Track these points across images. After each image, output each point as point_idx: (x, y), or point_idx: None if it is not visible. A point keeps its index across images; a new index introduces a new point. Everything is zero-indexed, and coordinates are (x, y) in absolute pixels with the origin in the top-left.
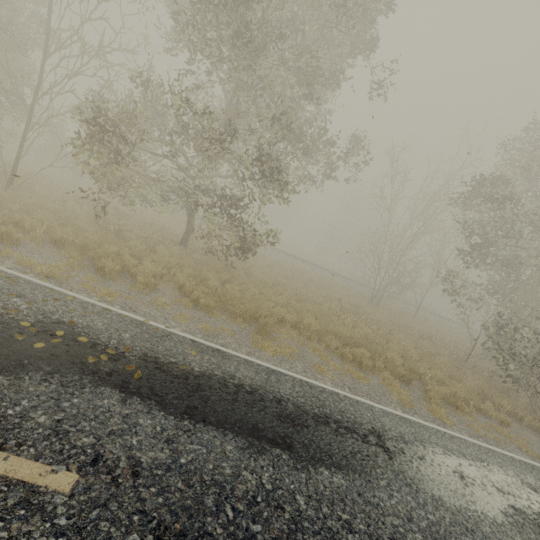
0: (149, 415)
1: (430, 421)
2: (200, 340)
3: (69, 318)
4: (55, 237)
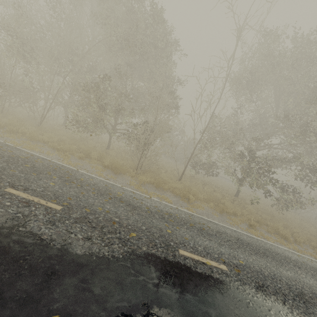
0: None
1: None
2: None
3: None
4: (251, 219)
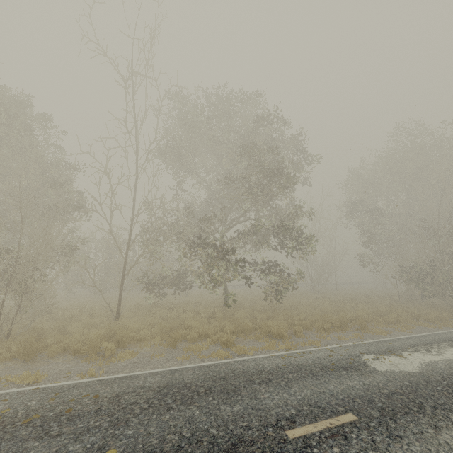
0: (450, 360)
1: (452, 329)
2: (374, 340)
3: (356, 353)
4: (230, 331)
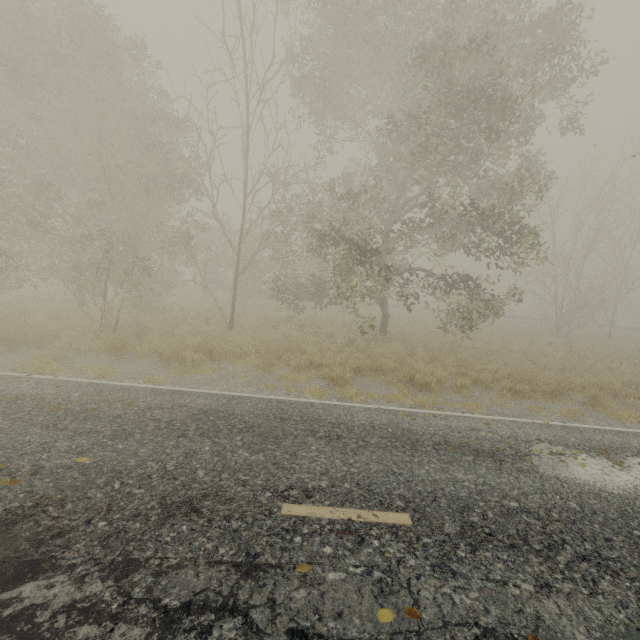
0: None
1: None
2: (594, 426)
3: (528, 437)
4: (353, 367)
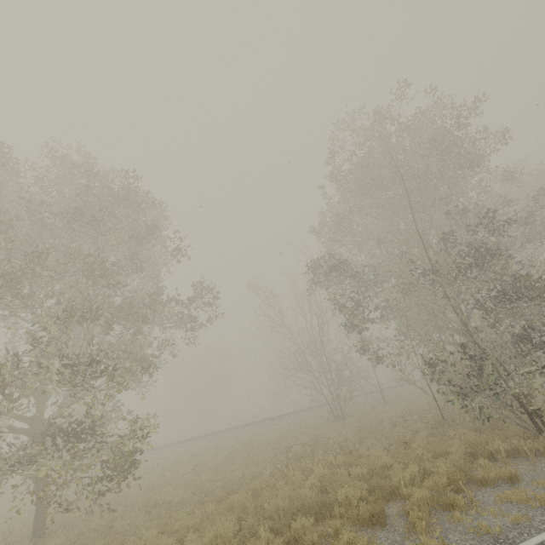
0: None
1: None
2: None
3: None
4: None
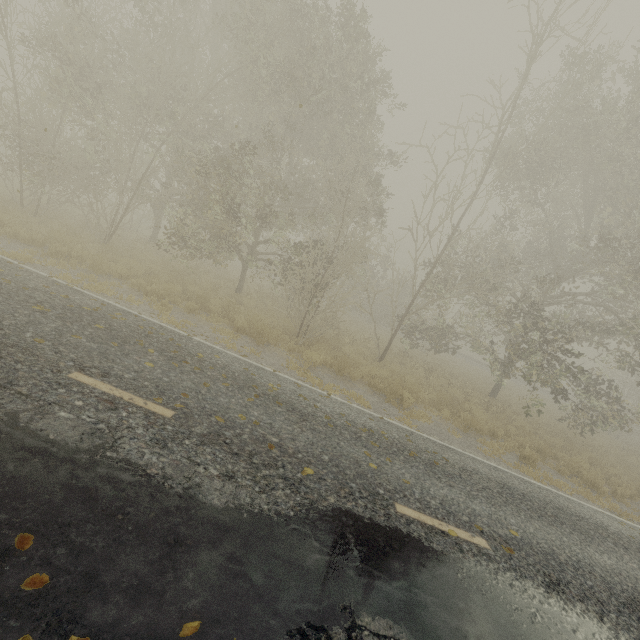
0: None
1: None
2: None
3: None
4: (525, 445)
